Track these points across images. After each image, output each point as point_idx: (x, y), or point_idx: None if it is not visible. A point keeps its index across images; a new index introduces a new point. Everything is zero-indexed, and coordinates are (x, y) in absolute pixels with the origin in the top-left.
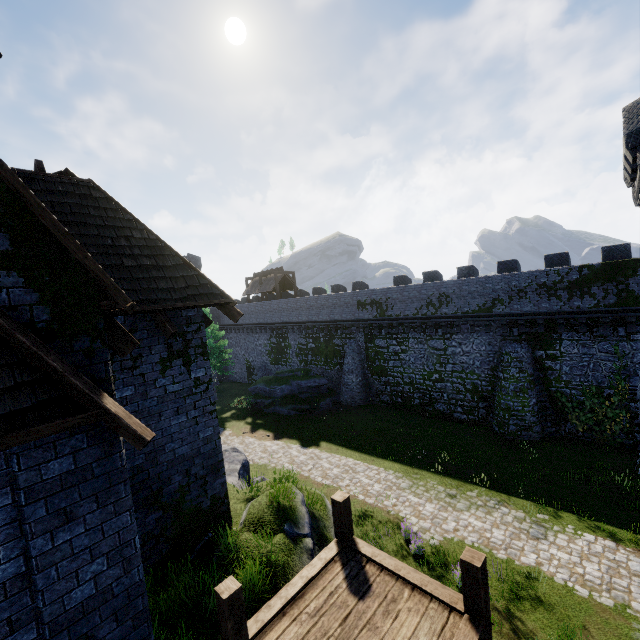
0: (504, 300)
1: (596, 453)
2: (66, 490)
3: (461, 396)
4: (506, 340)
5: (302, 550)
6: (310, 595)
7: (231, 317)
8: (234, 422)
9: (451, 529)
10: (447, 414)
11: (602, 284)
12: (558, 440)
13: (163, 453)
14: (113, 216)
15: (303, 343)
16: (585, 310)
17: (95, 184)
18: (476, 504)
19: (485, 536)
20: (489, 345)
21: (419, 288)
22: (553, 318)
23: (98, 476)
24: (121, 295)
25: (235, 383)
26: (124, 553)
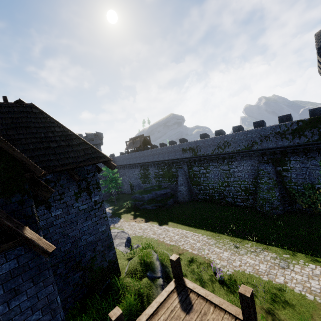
0: (258, 142)
1: (313, 219)
2: (14, 278)
3: (239, 193)
4: (260, 163)
5: (157, 286)
6: (161, 312)
7: (110, 167)
8: (125, 214)
9: (237, 265)
10: (233, 203)
11: (310, 129)
12: (292, 213)
13: (80, 241)
14: (44, 121)
15: (157, 172)
16: (302, 144)
17: (34, 105)
18: (250, 251)
19: (256, 268)
20: (252, 166)
21: (213, 139)
22: (285, 149)
23: (32, 268)
24: (37, 169)
25: (125, 194)
26: (51, 307)
